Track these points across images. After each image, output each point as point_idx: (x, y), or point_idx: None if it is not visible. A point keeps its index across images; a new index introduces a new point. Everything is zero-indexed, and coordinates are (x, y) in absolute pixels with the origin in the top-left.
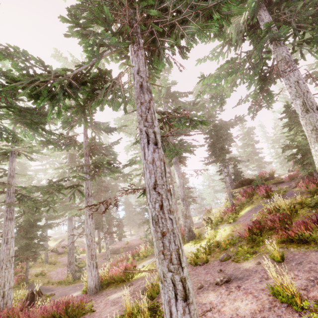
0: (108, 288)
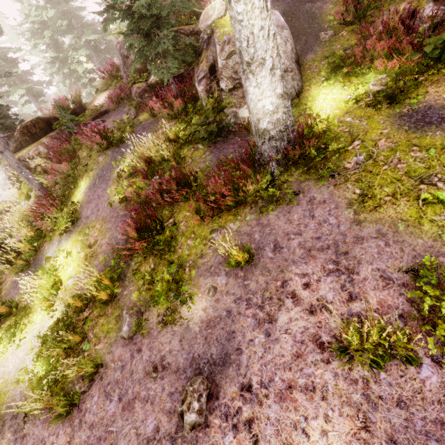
0: None
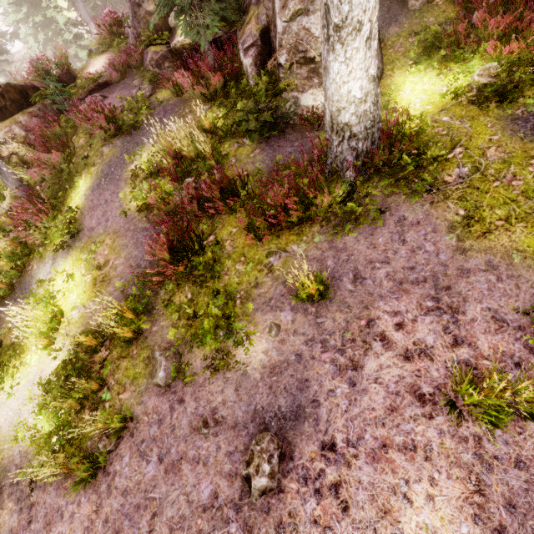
0: None
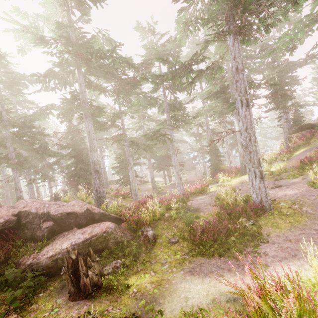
0: (191, 196)
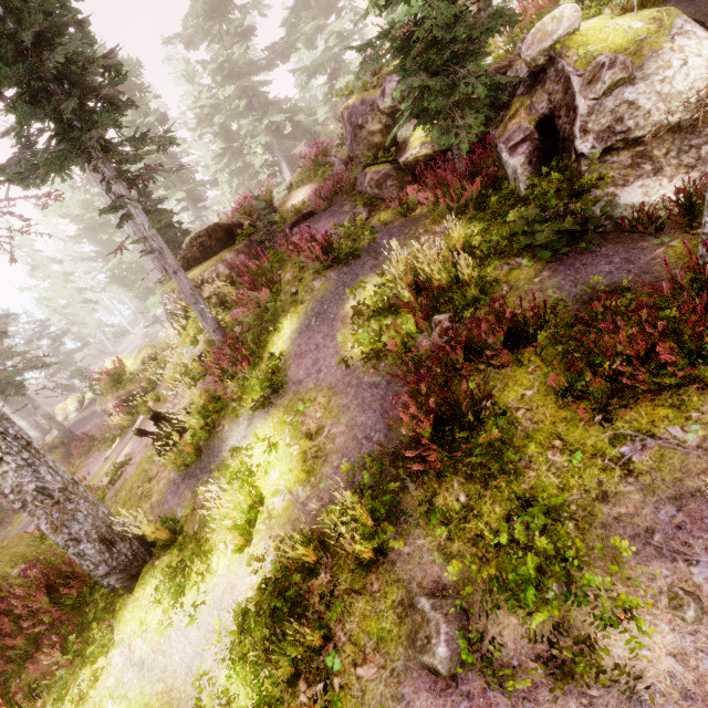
0: None
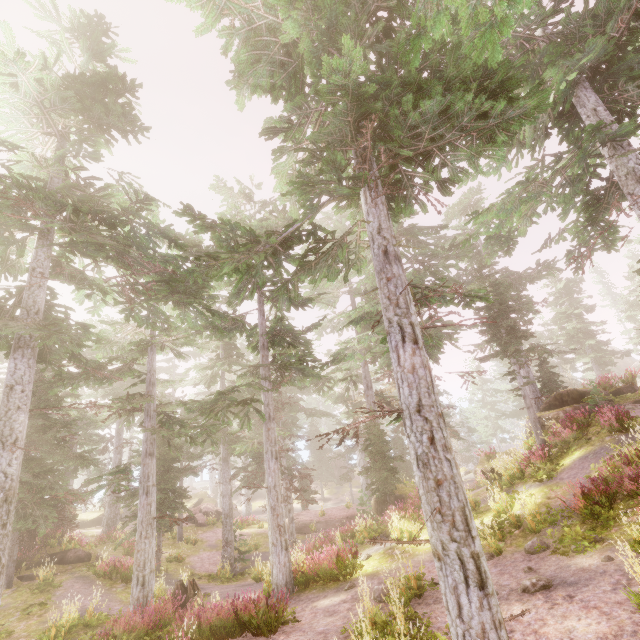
0: (308, 590)
